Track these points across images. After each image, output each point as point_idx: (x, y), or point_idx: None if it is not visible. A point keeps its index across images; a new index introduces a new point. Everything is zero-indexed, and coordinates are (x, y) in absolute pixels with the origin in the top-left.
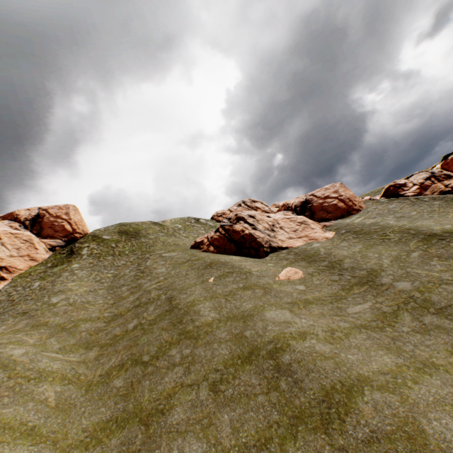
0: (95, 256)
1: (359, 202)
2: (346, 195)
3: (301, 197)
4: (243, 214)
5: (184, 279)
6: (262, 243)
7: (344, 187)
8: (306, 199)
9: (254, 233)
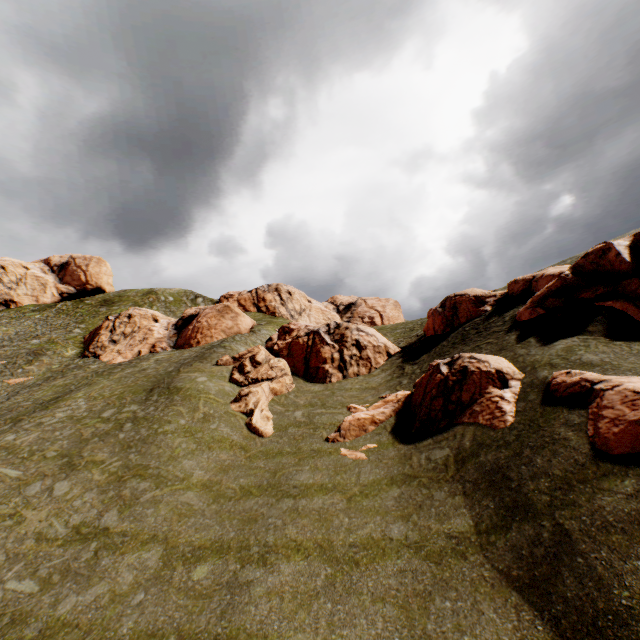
0: (59, 312)
1: (207, 336)
2: (204, 322)
3: (197, 309)
4: (129, 311)
5: (6, 355)
6: (90, 347)
7: (221, 311)
8: (199, 313)
9: (101, 335)
